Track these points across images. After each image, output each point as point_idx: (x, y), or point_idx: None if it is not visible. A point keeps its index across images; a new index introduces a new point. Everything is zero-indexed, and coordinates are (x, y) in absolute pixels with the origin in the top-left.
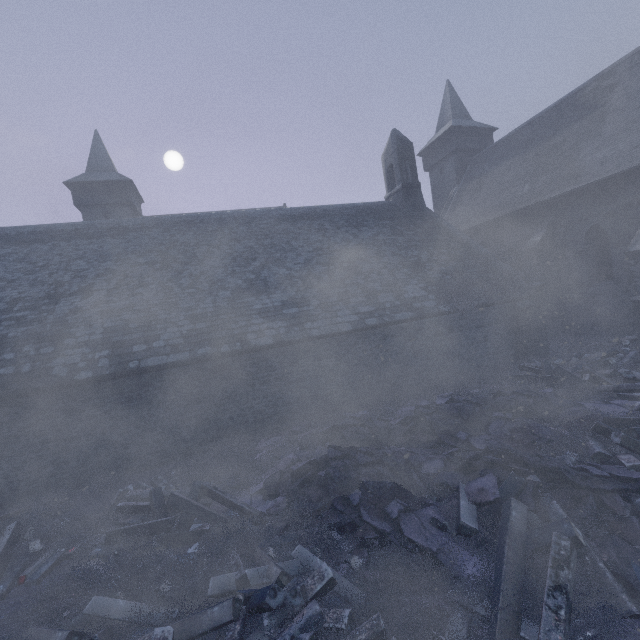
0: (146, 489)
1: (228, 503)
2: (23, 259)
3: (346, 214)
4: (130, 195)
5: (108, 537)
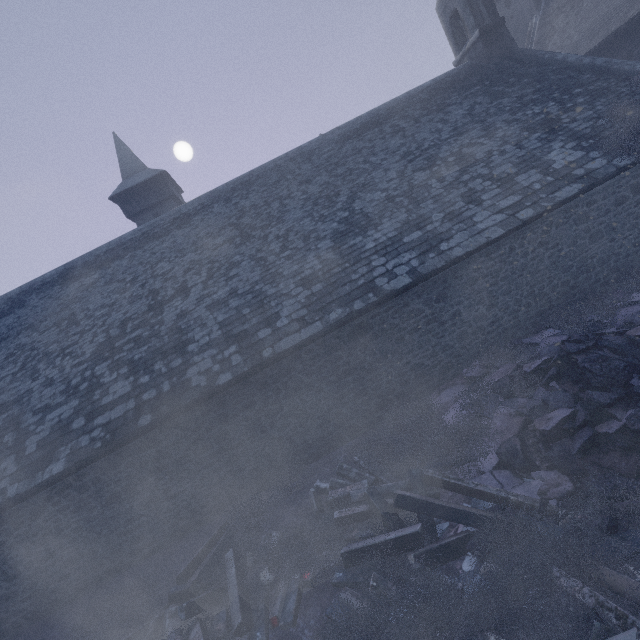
0: (346, 487)
1: (476, 493)
2: (111, 280)
3: (417, 102)
4: (170, 187)
5: (345, 559)
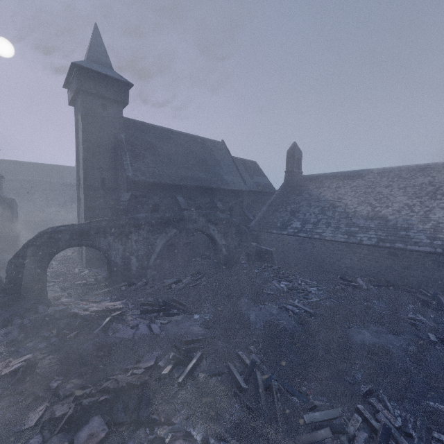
0: None
1: None
2: None
3: None
4: None
5: None
